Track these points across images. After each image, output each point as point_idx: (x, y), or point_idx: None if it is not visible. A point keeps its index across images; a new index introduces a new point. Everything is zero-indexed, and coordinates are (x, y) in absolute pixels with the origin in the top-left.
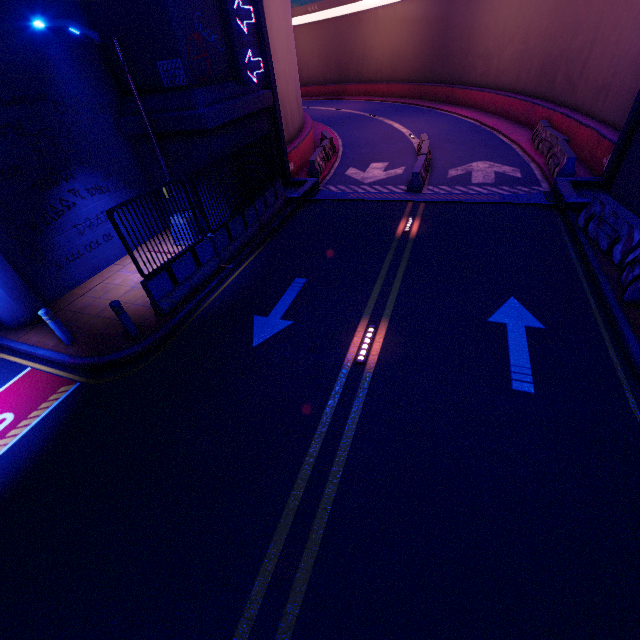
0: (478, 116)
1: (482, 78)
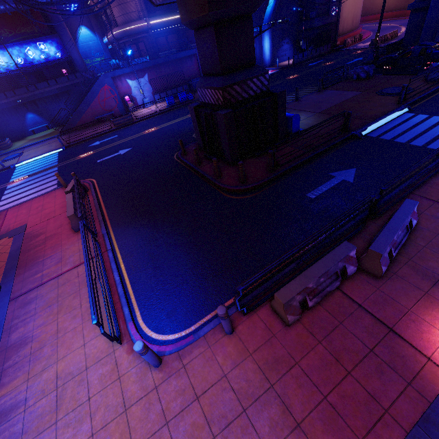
0: None
1: None
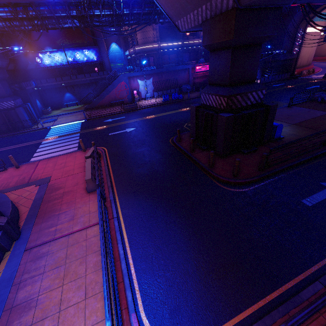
0: None
1: None
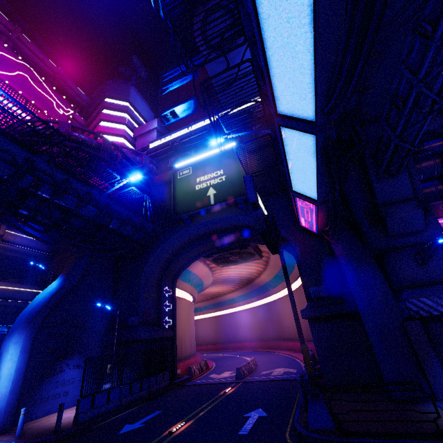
0: (290, 353)
1: (290, 336)
